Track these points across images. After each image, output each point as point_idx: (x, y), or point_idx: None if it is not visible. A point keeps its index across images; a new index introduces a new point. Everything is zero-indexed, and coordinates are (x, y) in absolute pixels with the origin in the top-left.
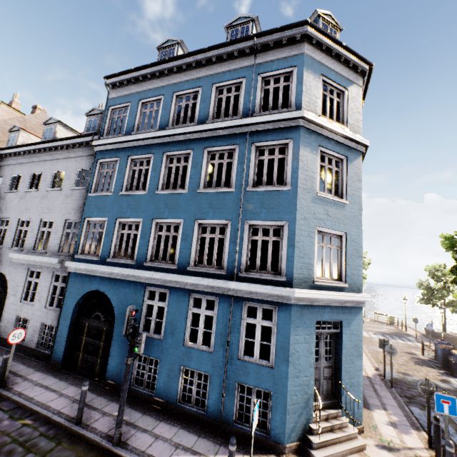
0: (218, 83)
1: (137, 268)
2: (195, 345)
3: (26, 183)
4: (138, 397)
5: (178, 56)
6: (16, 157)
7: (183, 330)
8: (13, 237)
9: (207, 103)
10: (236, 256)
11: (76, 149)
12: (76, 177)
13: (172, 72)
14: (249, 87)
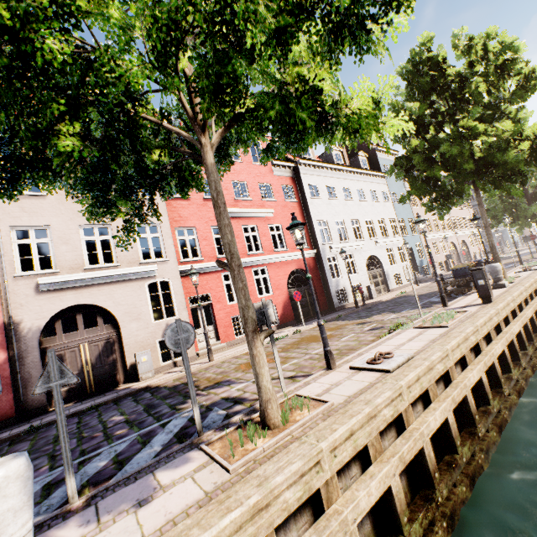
0: None
1: None
2: None
3: None
4: None
5: None
6: None
7: None
8: None
9: None
10: None
11: None
12: None
13: None
14: None
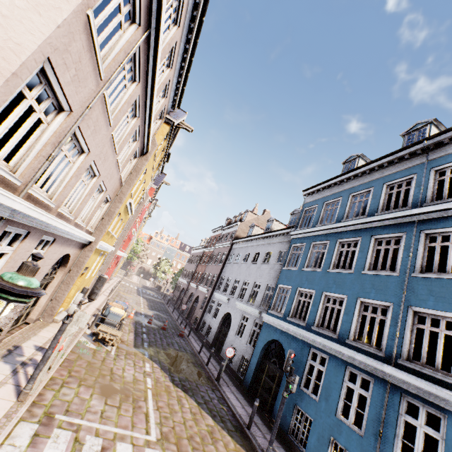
0: (389, 181)
1: (306, 330)
2: (346, 421)
3: (251, 258)
4: (291, 446)
5: (354, 169)
6: (250, 242)
7: (336, 399)
8: (239, 291)
9: (377, 199)
10: (395, 340)
11: (281, 237)
12: (277, 256)
13: (350, 179)
14: (419, 181)
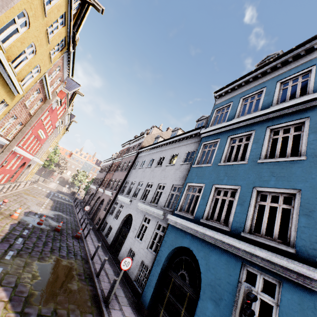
0: None
1: (231, 237)
2: None
3: (156, 162)
4: None
5: (283, 53)
6: (155, 149)
7: None
8: (142, 193)
9: None
10: None
11: (188, 139)
12: (184, 156)
13: (274, 69)
14: None
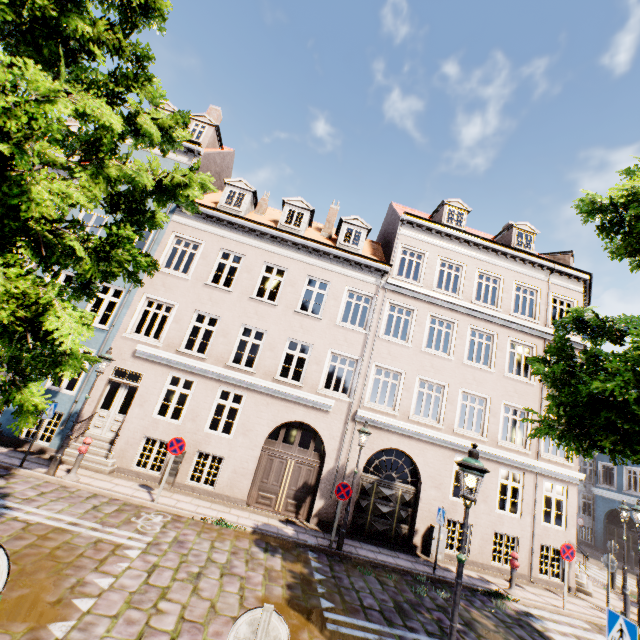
0: None
1: None
2: None
3: None
4: None
5: None
6: None
7: None
8: None
9: None
10: None
11: None
12: None
13: None
14: None
